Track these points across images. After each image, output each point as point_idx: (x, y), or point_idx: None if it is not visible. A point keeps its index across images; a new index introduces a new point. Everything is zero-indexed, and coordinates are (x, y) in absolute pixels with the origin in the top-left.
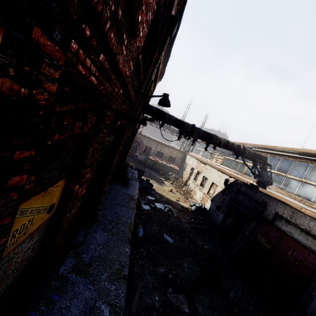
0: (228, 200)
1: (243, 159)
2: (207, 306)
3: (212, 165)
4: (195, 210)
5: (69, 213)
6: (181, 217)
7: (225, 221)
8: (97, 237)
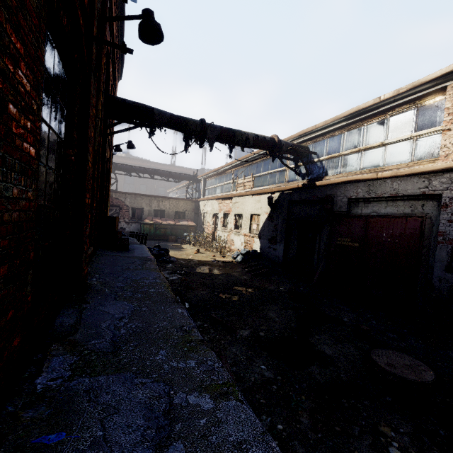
0: (284, 218)
1: (281, 160)
2: (331, 344)
3: (242, 193)
4: (243, 259)
5: (0, 179)
6: (230, 271)
7: (289, 251)
8: (108, 310)
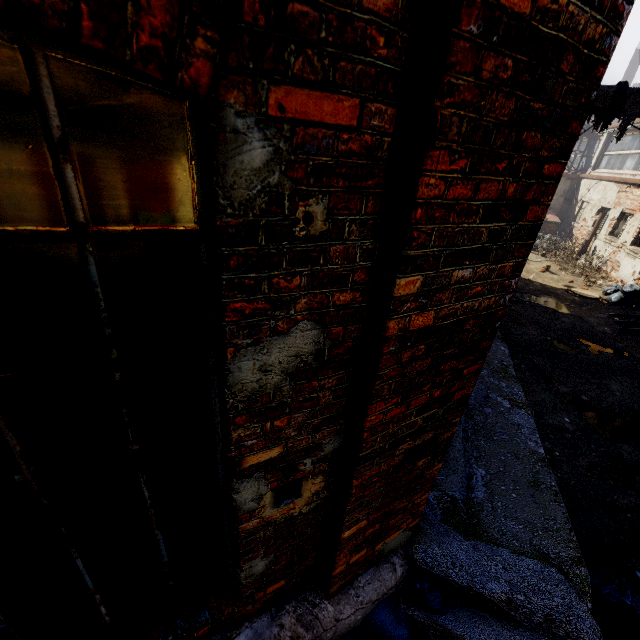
0: None
1: None
2: None
3: None
4: (622, 301)
5: None
6: (586, 314)
7: None
8: None
